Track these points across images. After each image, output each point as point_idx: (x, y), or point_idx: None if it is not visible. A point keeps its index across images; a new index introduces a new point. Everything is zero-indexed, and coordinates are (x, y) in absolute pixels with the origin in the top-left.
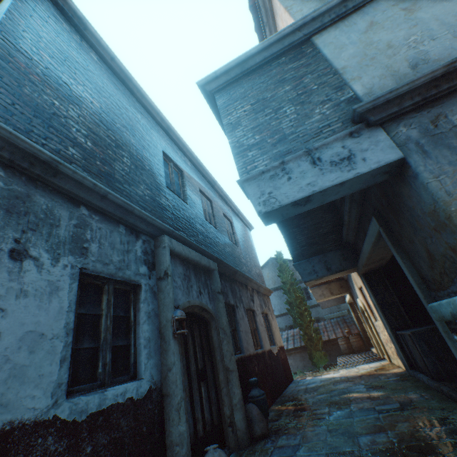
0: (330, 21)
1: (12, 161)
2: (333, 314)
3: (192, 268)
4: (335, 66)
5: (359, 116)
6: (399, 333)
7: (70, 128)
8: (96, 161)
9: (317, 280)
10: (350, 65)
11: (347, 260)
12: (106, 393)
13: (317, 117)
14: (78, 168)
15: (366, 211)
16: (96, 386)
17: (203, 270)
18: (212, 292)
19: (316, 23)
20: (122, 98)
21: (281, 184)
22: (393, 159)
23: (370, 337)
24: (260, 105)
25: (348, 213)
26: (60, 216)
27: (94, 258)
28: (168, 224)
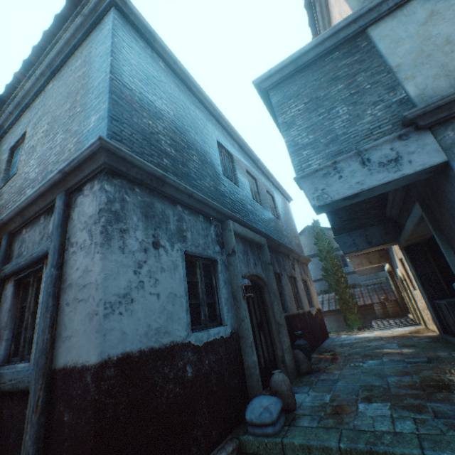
0: (388, 10)
1: (142, 180)
2: (370, 281)
3: (248, 245)
4: (389, 64)
5: (409, 121)
6: (435, 302)
7: (161, 141)
8: (178, 165)
9: (357, 252)
10: (405, 62)
11: (388, 234)
12: (209, 332)
13: (368, 118)
14: (170, 175)
15: (411, 194)
16: (202, 327)
17: (255, 246)
18: (263, 263)
19: (372, 14)
20: (184, 98)
21: (333, 182)
22: (437, 162)
23: (407, 304)
24: (313, 104)
25: (392, 194)
26: (168, 214)
27: (190, 243)
28: (228, 208)
